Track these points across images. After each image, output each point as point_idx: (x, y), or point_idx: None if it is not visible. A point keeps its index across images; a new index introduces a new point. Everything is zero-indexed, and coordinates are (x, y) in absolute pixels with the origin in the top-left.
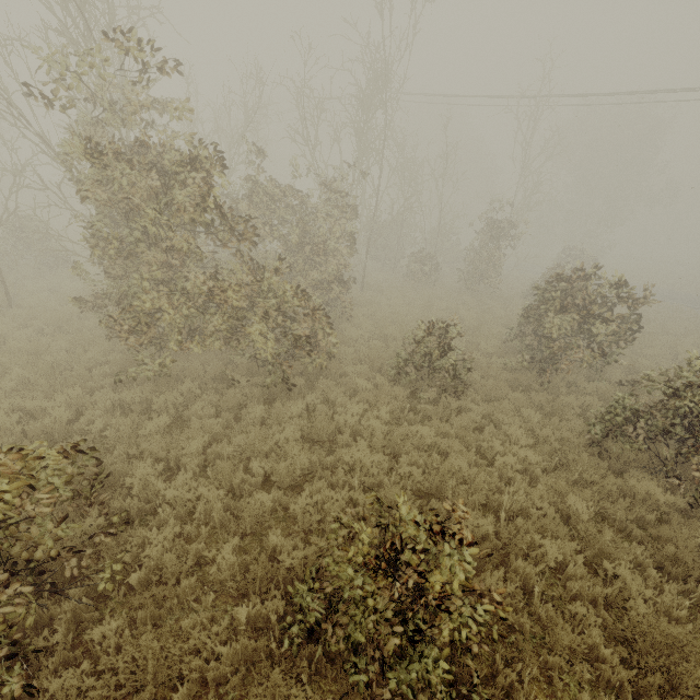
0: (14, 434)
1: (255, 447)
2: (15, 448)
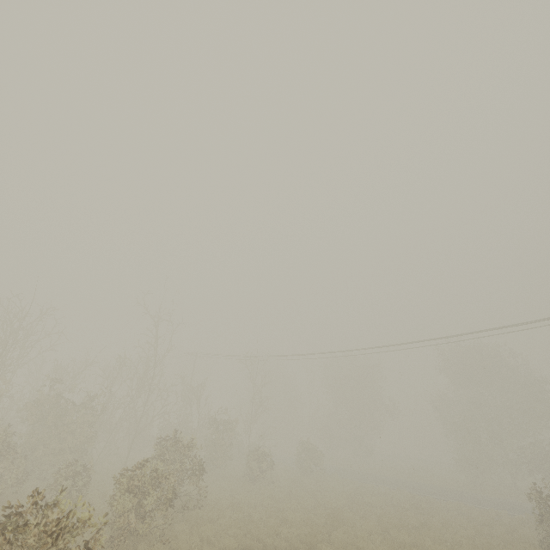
0: None
1: None
2: None
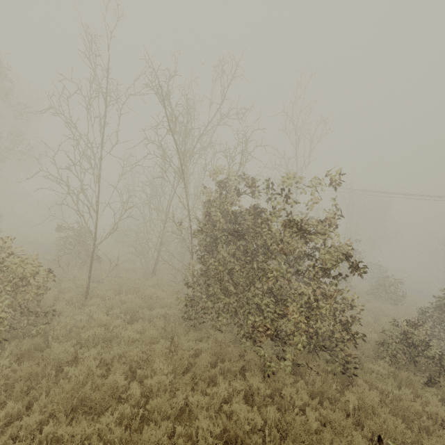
0: (212, 437)
1: (390, 441)
2: None
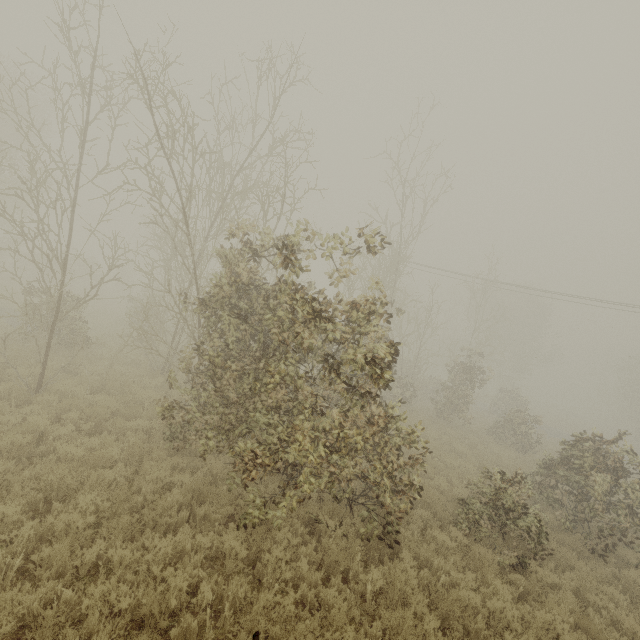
0: (113, 612)
1: None
2: (110, 638)
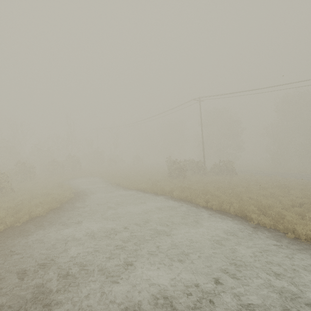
0: None
1: None
2: None
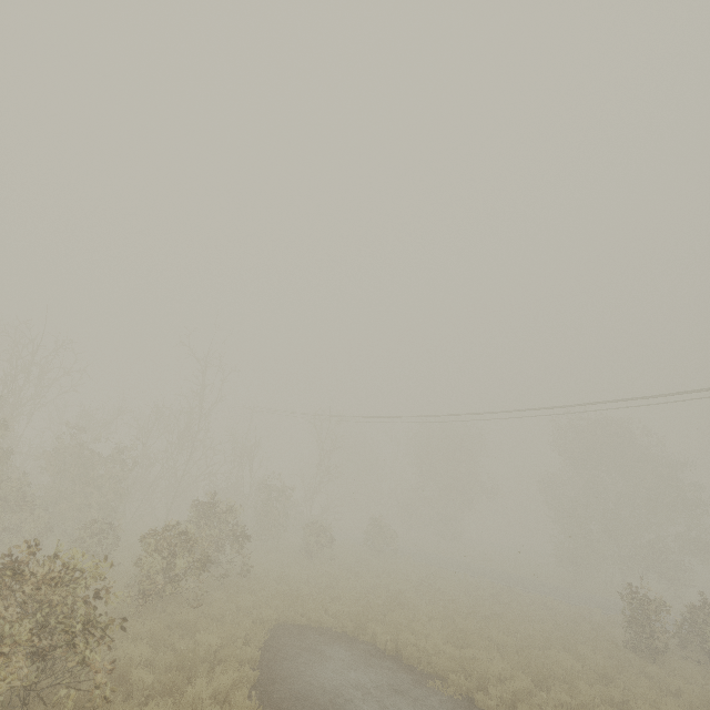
0: None
1: None
2: None
